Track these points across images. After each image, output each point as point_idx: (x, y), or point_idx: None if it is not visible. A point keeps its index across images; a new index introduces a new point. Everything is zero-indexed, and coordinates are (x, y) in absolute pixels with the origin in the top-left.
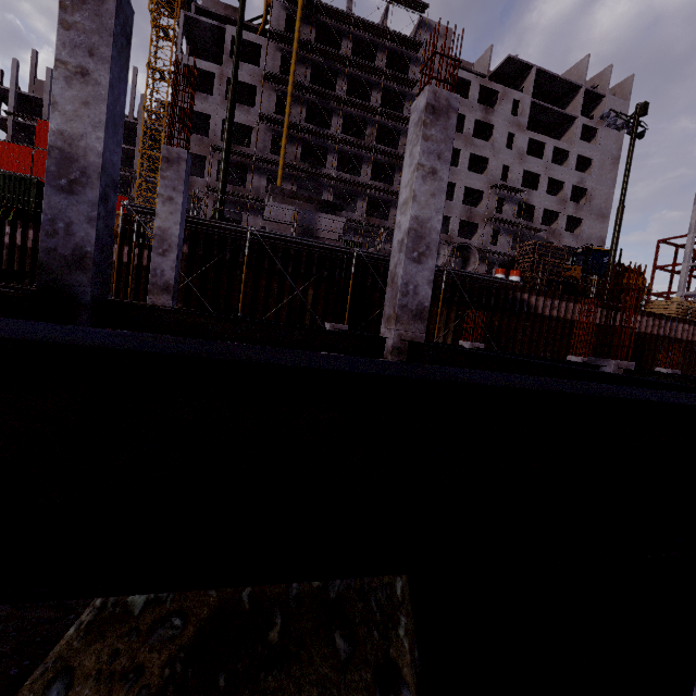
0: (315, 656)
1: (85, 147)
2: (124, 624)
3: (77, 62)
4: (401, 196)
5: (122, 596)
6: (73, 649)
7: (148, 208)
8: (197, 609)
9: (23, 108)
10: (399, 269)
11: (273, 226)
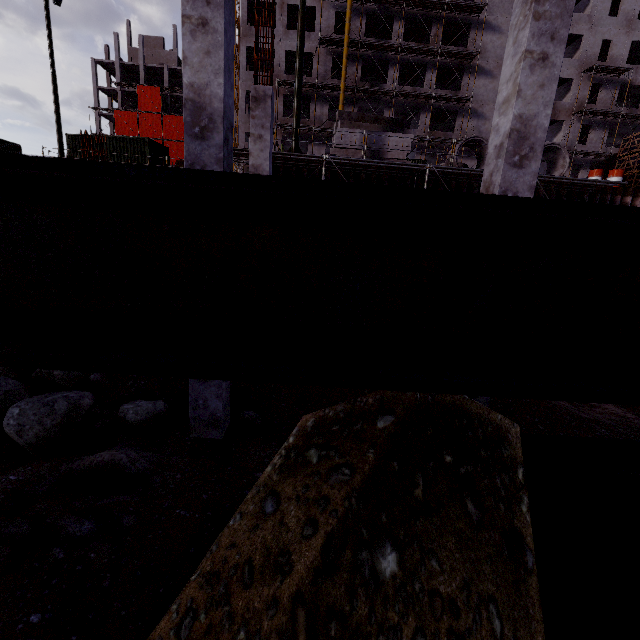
0: (452, 514)
1: (210, 95)
2: (307, 468)
3: (198, 14)
4: (500, 94)
5: (300, 450)
6: (274, 480)
7: (238, 149)
8: (360, 464)
9: (126, 77)
10: (496, 176)
11: (342, 153)
